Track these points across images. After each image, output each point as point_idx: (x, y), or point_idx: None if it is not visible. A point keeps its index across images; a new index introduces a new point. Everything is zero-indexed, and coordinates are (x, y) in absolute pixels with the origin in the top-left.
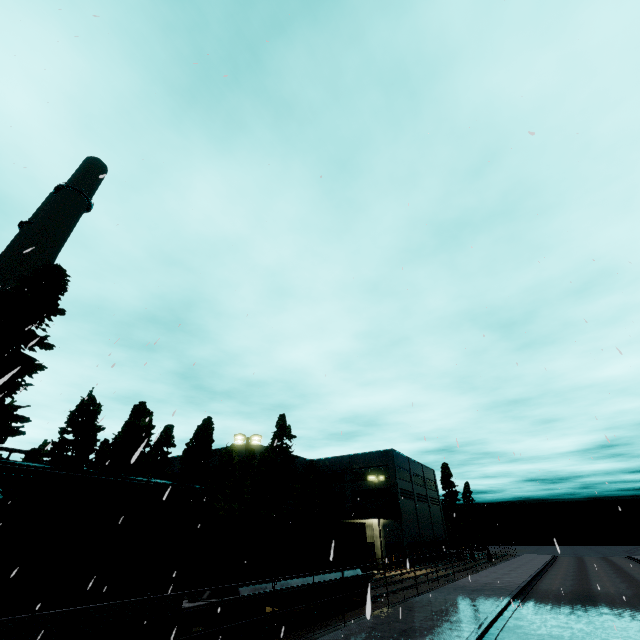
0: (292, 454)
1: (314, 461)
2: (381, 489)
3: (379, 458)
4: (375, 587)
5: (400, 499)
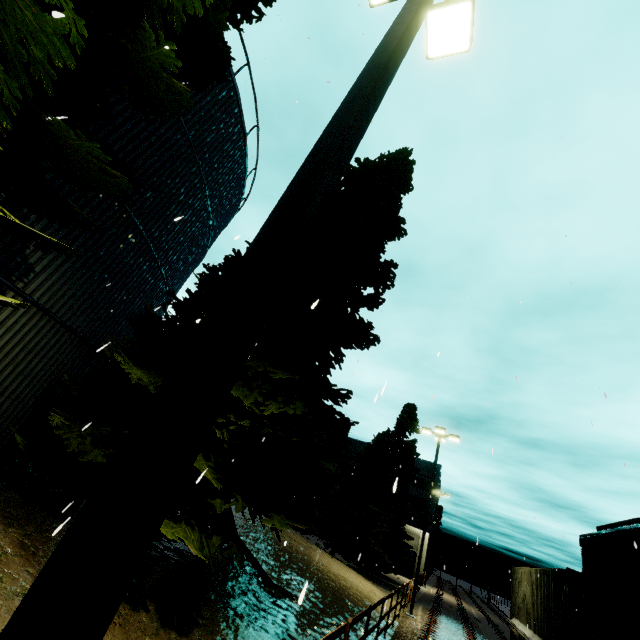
0: (415, 450)
1: (350, 439)
2: (416, 497)
3: (423, 467)
4: (502, 635)
5: (433, 515)
